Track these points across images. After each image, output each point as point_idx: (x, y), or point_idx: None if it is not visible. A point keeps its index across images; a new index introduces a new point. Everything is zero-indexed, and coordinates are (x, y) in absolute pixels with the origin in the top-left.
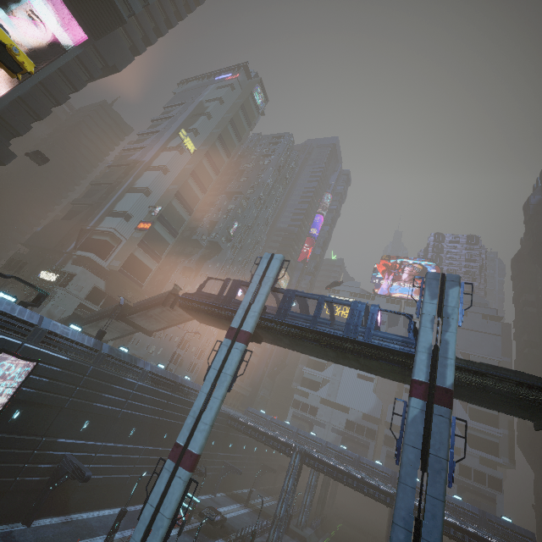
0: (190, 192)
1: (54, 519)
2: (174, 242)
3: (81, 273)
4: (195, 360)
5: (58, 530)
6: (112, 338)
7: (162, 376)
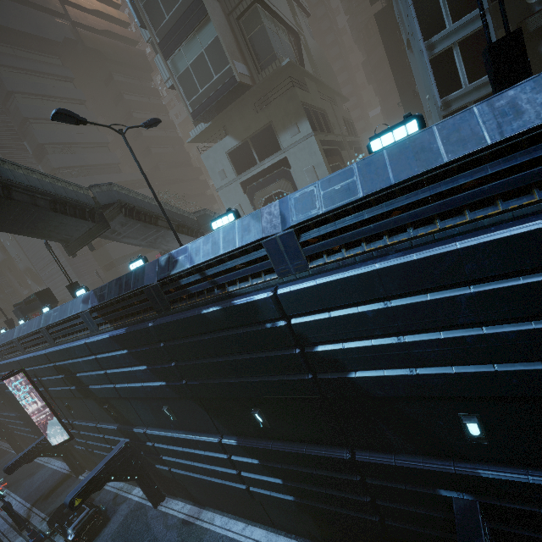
0: None
1: (185, 507)
2: None
3: (207, 162)
4: None
5: (163, 534)
6: (187, 234)
7: (113, 300)
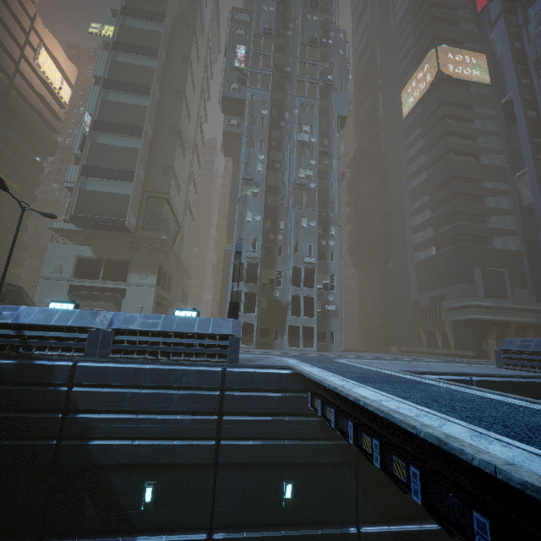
0: (132, 70)
1: None
2: (142, 143)
3: (52, 251)
4: (300, 292)
5: None
6: None
7: None
